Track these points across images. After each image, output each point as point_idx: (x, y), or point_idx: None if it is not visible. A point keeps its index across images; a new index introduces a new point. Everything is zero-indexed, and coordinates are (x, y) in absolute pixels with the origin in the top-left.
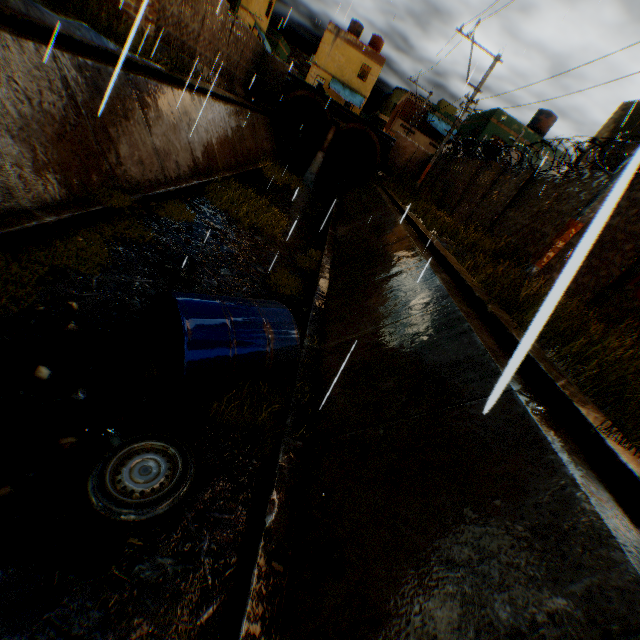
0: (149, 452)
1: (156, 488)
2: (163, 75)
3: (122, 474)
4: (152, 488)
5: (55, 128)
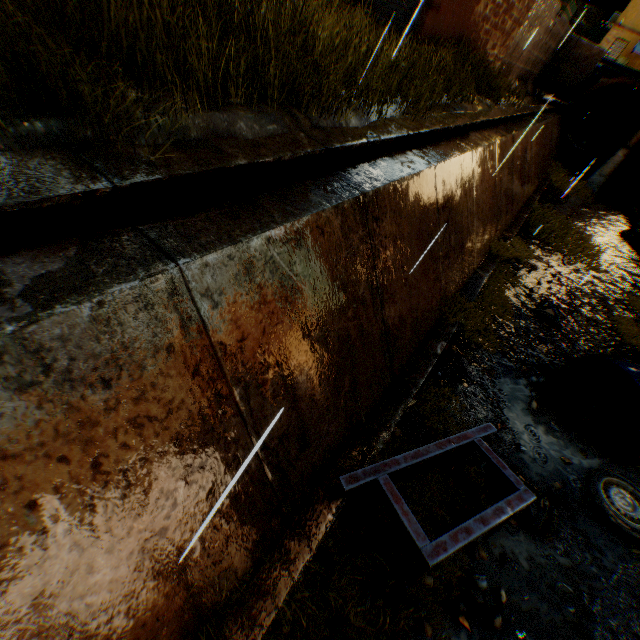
0: (616, 487)
1: (637, 518)
2: (514, 117)
3: (609, 498)
4: (635, 517)
5: (488, 203)
